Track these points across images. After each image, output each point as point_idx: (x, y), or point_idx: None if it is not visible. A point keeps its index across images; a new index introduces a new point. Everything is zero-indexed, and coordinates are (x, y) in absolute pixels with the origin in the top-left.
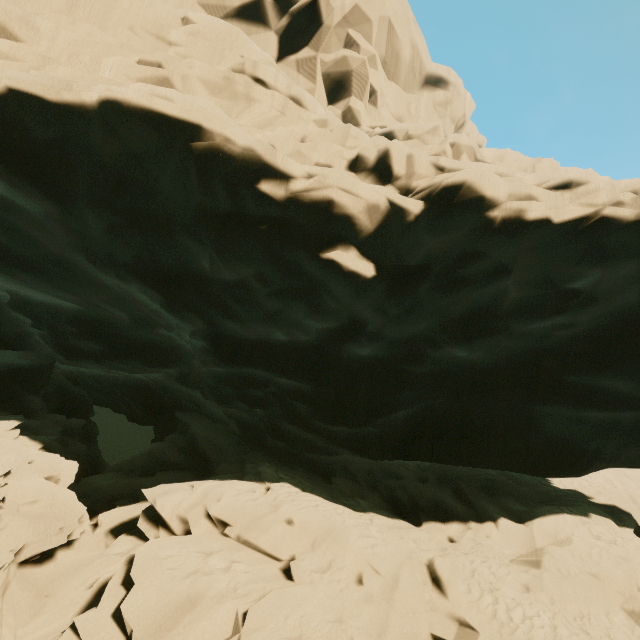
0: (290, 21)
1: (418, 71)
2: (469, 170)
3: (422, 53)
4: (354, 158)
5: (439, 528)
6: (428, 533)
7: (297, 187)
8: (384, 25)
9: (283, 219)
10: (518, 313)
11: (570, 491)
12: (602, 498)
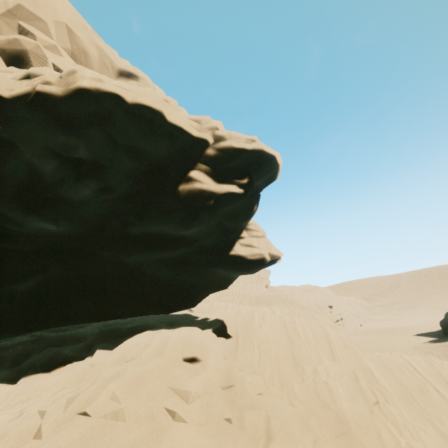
0: None
1: (110, 66)
2: None
3: (109, 54)
4: None
5: (38, 378)
6: (14, 386)
7: None
8: (62, 28)
9: None
10: (58, 183)
11: (200, 319)
12: (215, 317)
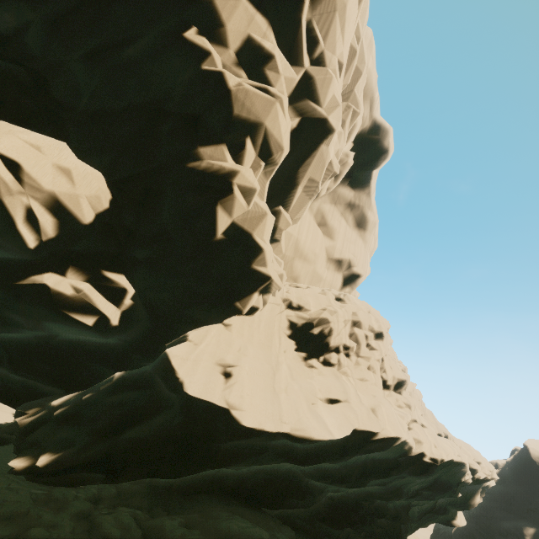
0: (350, 273)
1: None
2: (477, 465)
3: None
4: (438, 433)
5: None
6: None
7: (467, 479)
8: None
9: (458, 485)
10: None
11: None
12: None
